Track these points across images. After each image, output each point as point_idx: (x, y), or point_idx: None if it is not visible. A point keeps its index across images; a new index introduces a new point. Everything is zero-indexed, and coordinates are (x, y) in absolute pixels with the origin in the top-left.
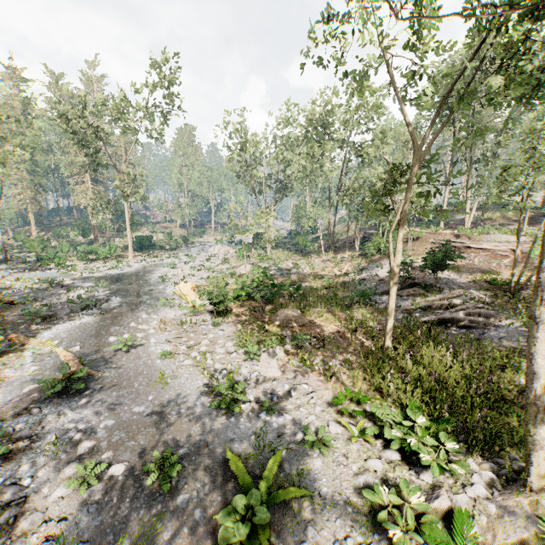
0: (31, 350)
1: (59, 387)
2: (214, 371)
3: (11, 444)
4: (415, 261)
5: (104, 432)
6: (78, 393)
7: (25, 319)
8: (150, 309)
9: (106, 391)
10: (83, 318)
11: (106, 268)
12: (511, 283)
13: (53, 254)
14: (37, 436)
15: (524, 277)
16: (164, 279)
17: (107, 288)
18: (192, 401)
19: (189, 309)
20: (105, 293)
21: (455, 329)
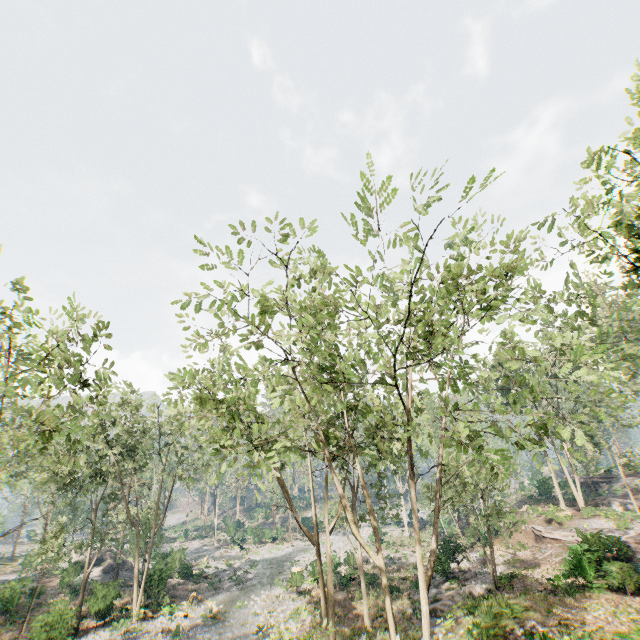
0: (204, 604)
1: (206, 617)
2: (269, 624)
3: (186, 636)
4: (496, 551)
5: (214, 638)
6: (212, 624)
7: (207, 587)
8: (269, 587)
9: (222, 625)
10: (232, 590)
11: (267, 552)
12: (492, 578)
13: (240, 537)
14: (194, 636)
15: (548, 573)
16: (292, 564)
17: (257, 569)
18: (250, 634)
19: (284, 587)
20: (253, 573)
21: (434, 618)
